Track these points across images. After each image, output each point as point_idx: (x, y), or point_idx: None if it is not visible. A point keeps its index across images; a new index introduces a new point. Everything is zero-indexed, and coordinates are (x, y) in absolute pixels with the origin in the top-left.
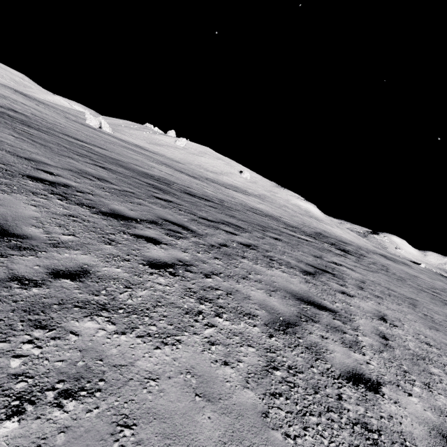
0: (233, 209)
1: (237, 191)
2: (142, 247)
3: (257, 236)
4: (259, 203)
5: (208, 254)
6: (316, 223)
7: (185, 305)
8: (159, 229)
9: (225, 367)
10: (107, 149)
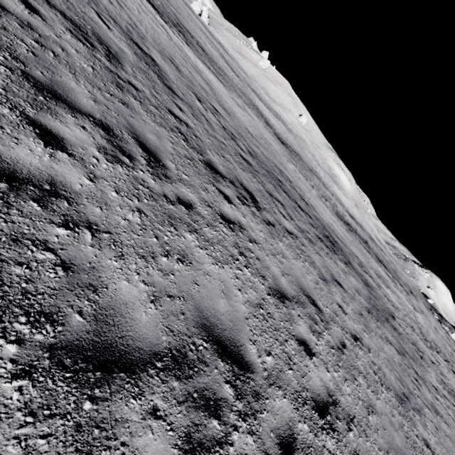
0: (223, 72)
1: (269, 109)
2: (147, 1)
3: (204, 59)
4: (275, 121)
5: (165, 20)
6: (322, 174)
7: (145, 3)
8: (157, 10)
9: (143, 3)
10: (181, 16)
